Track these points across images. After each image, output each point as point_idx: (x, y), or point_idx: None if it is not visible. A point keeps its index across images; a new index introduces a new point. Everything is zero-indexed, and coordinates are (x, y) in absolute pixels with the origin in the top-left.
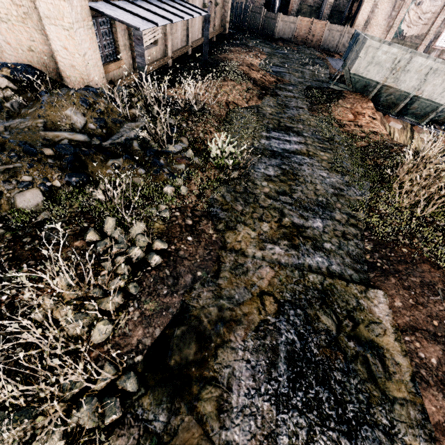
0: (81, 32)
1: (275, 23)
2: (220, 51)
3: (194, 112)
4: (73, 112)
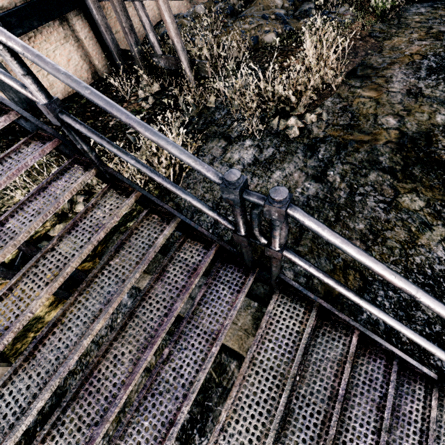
0: None
1: None
2: None
3: None
4: None
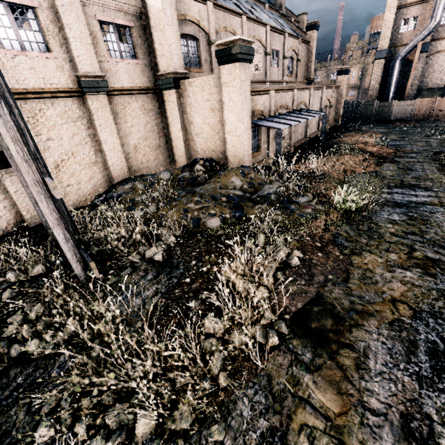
0: (244, 136)
1: (390, 109)
2: (334, 137)
3: (316, 177)
4: (235, 179)
